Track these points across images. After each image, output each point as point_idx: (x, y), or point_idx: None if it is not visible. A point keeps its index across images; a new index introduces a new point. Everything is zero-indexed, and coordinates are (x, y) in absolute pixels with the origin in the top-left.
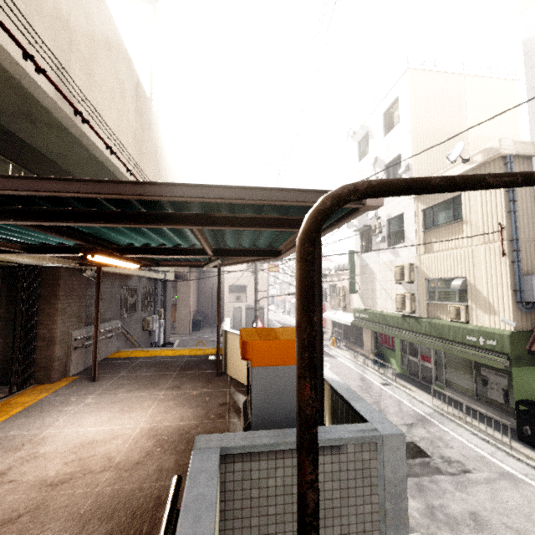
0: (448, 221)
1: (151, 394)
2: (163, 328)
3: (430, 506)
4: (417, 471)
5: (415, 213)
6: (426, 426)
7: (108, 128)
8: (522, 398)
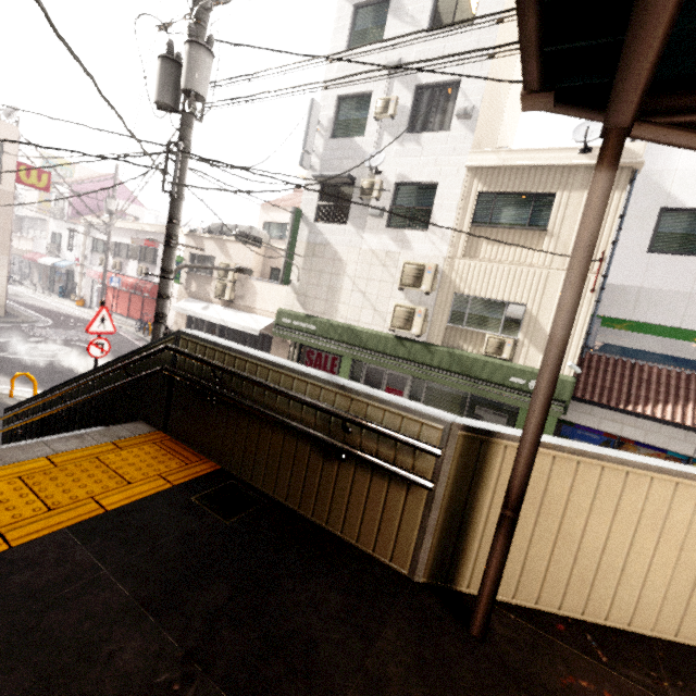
0: (518, 223)
1: None
2: None
3: None
4: None
5: (464, 192)
6: None
7: None
8: None
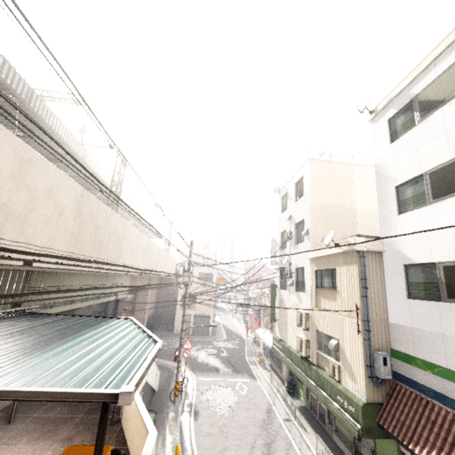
0: (329, 286)
1: (43, 448)
2: None
3: None
4: None
5: (310, 271)
6: None
7: (39, 246)
8: None
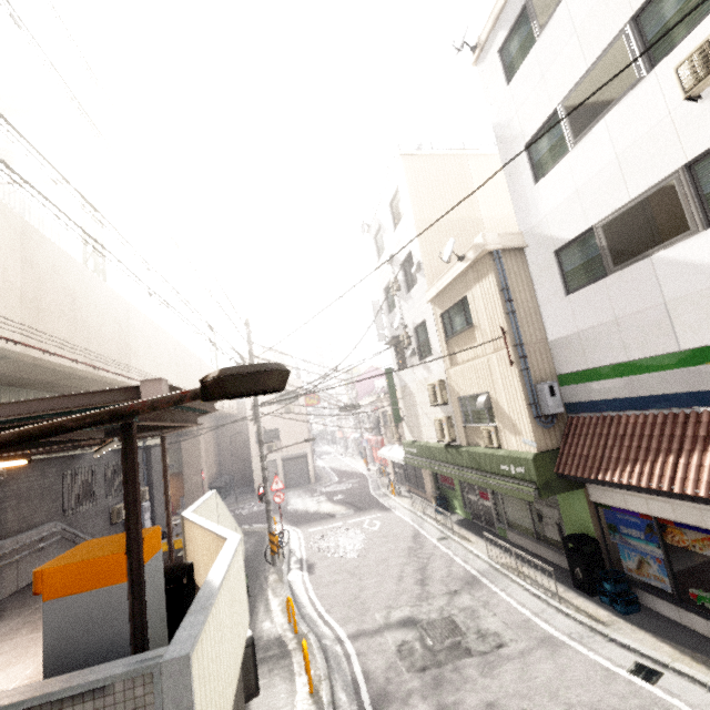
0: (463, 326)
1: None
2: (151, 514)
3: (442, 707)
4: (442, 658)
5: (434, 319)
6: (473, 590)
7: None
8: (572, 532)
